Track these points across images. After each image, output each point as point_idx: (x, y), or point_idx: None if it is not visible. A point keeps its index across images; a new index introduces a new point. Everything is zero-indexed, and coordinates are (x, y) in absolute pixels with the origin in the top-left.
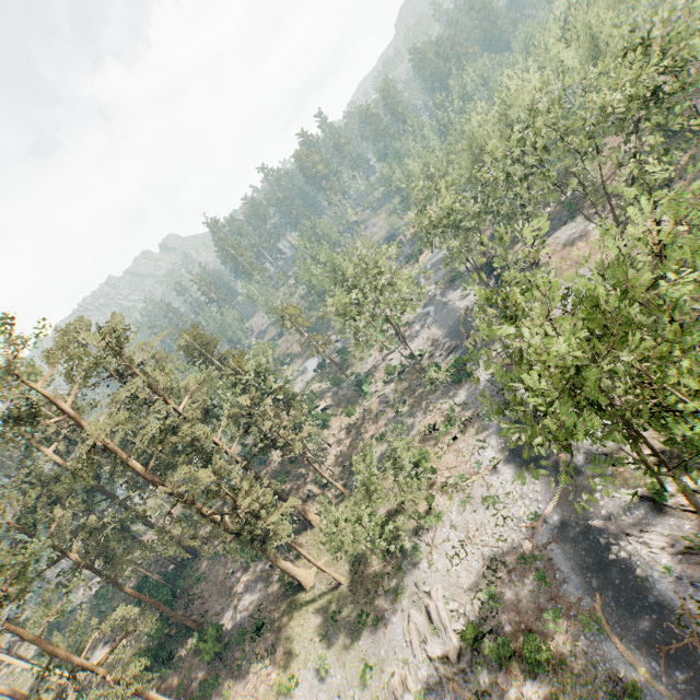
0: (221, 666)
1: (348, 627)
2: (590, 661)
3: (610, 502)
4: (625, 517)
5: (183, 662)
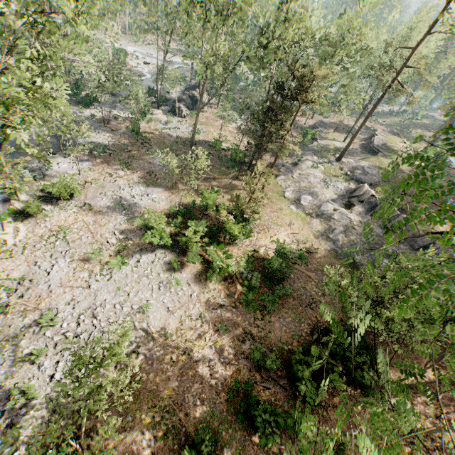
0: None
1: None
2: None
3: None
4: None
5: None
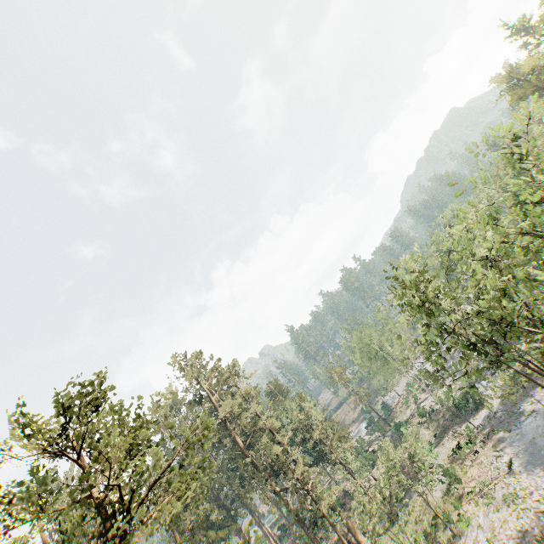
0: None
1: None
2: None
3: None
4: None
5: None
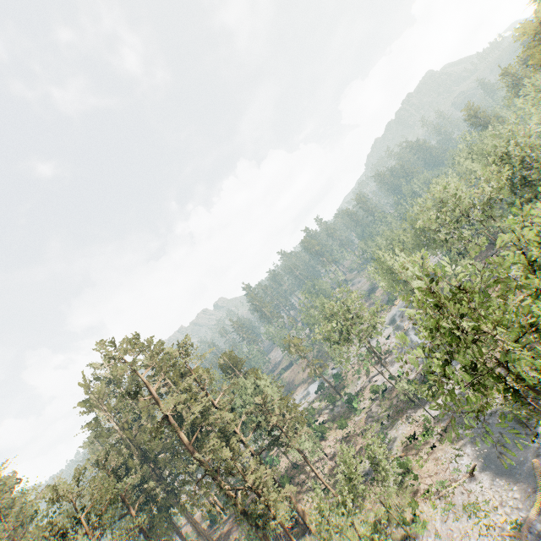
0: None
1: None
2: None
3: None
4: None
5: None
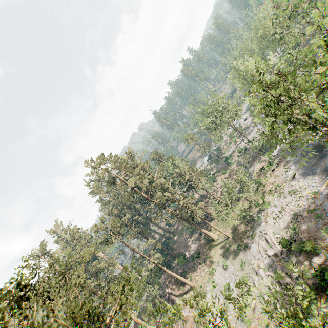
0: (187, 268)
1: (234, 251)
2: None
3: None
4: None
5: (174, 268)
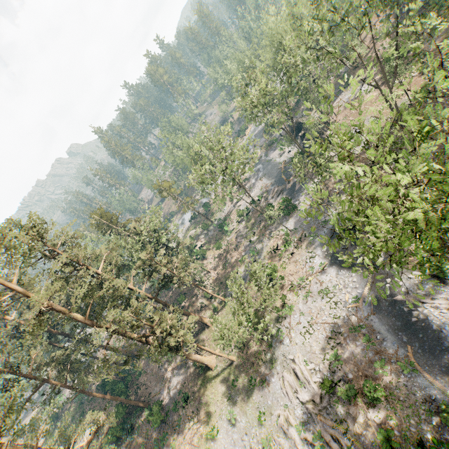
0: (166, 427)
1: (244, 388)
2: (410, 391)
3: (407, 282)
4: (418, 291)
5: (141, 429)
